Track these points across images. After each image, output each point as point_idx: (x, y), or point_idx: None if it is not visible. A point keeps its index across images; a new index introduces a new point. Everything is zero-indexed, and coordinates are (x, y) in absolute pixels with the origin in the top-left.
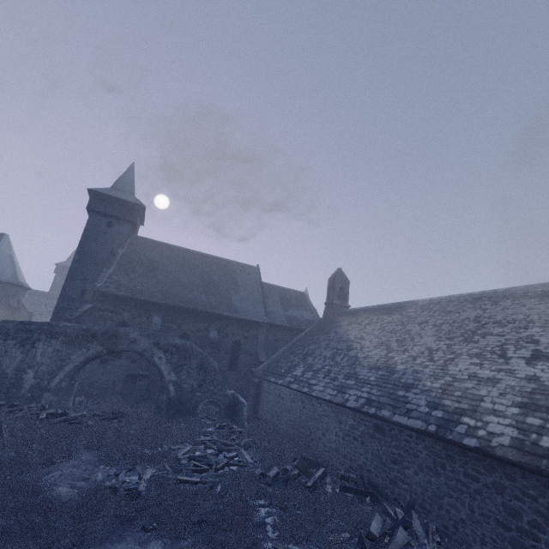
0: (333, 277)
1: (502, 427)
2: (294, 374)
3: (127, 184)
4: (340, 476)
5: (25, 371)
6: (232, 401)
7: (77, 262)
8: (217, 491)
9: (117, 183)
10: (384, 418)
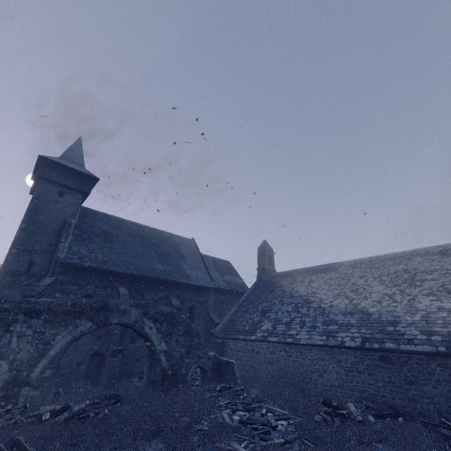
0: (262, 247)
1: None
2: (264, 329)
3: (76, 156)
4: (365, 406)
5: None
6: (215, 362)
7: (23, 231)
8: (312, 446)
9: (66, 153)
10: (392, 349)
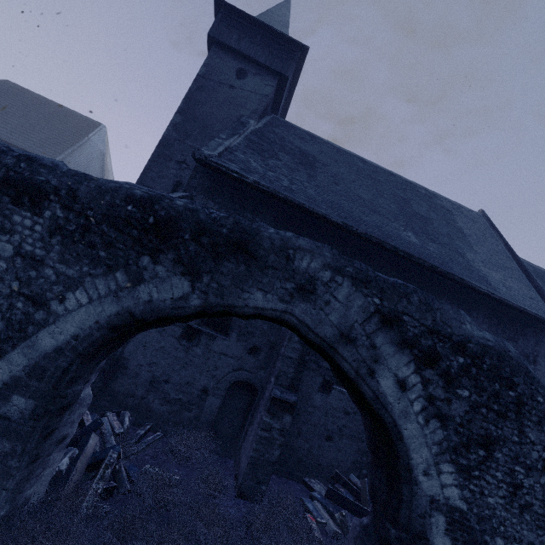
0: None
1: None
2: None
3: (277, 23)
4: None
5: None
6: None
7: (176, 128)
8: None
9: (262, 17)
10: None
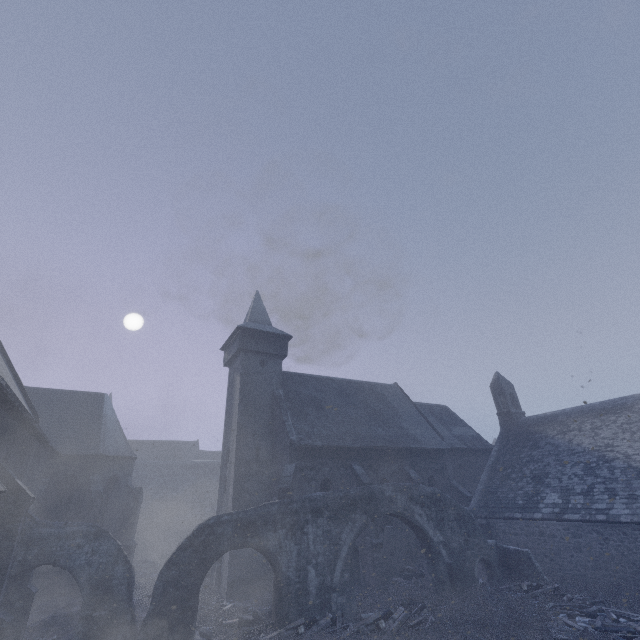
0: (497, 383)
1: None
2: (550, 502)
3: (261, 315)
4: None
5: (305, 568)
6: (498, 552)
7: (243, 414)
8: None
9: (252, 314)
10: None
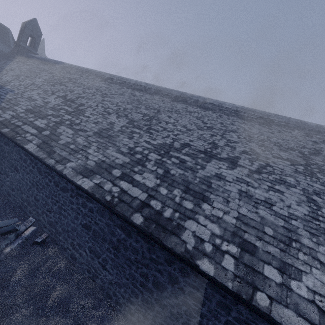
0: (25, 22)
1: (8, 115)
2: None
3: None
4: None
5: None
6: None
7: None
8: None
9: None
10: None
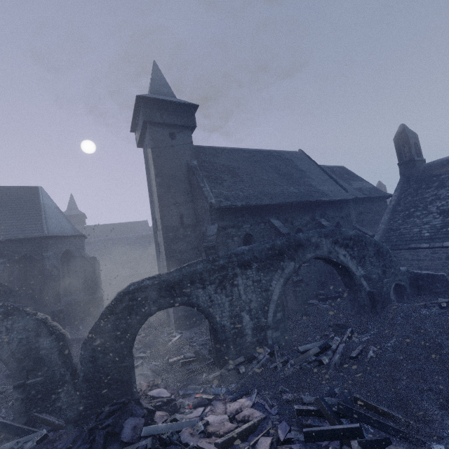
0: (403, 134)
1: None
2: None
3: (162, 87)
4: None
5: (239, 315)
6: (410, 277)
7: (161, 186)
8: None
9: (153, 86)
10: None
